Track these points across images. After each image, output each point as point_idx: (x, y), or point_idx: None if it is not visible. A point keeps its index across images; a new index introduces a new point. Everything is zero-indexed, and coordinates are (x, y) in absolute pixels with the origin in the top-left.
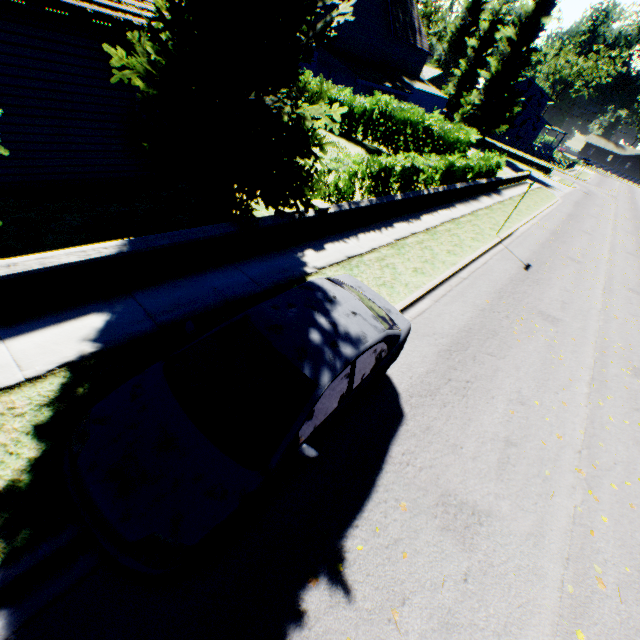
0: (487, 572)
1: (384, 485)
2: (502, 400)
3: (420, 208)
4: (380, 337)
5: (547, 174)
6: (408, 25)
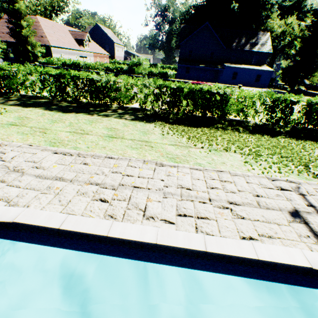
0: None
1: None
2: None
3: None
4: None
5: None
6: (249, 43)
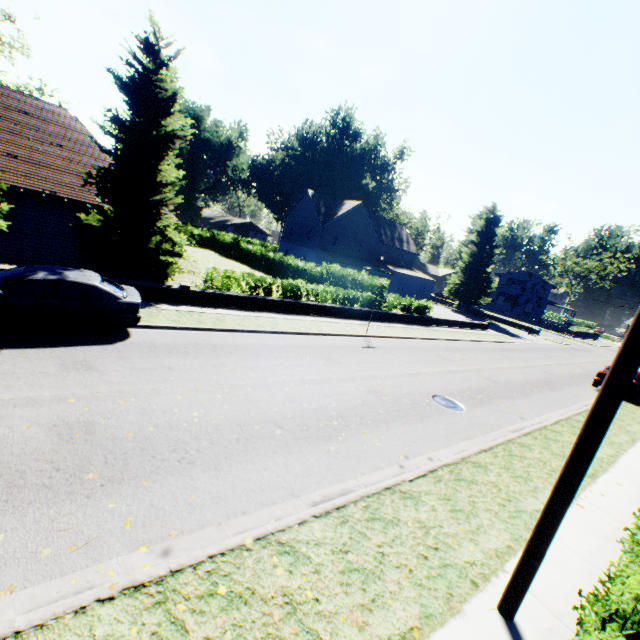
0: (58, 376)
1: (54, 349)
2: (199, 361)
3: (307, 314)
4: (88, 283)
5: (533, 333)
6: (396, 238)
